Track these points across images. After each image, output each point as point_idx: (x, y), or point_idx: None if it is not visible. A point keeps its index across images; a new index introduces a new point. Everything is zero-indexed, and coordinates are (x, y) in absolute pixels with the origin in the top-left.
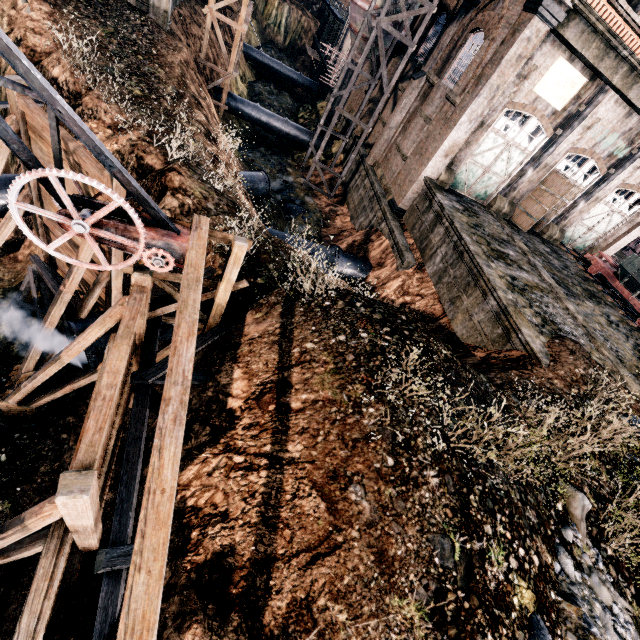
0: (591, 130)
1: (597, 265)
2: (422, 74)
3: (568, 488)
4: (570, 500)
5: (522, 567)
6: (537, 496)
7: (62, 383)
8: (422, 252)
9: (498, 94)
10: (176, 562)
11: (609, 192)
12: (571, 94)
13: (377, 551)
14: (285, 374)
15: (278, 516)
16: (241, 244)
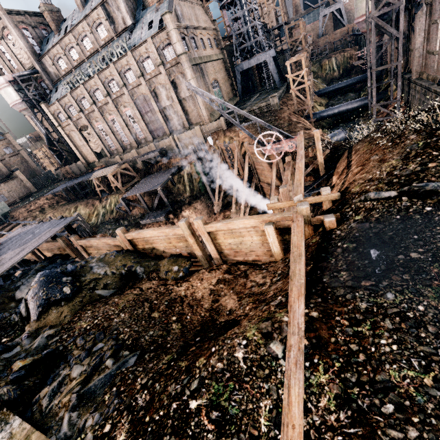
0: None
1: None
2: (420, 6)
3: None
4: None
5: None
6: None
7: None
8: None
9: None
10: None
11: None
12: None
13: (379, 160)
14: (349, 160)
15: (346, 180)
16: (316, 131)
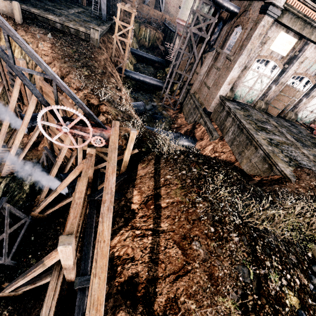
0: (303, 63)
1: None
2: (213, 49)
3: (313, 245)
4: (315, 251)
5: (289, 284)
6: (295, 248)
7: (57, 202)
8: (222, 131)
9: (252, 52)
10: (111, 282)
11: None
12: (290, 47)
13: (209, 273)
14: (157, 191)
15: (158, 258)
16: (134, 132)
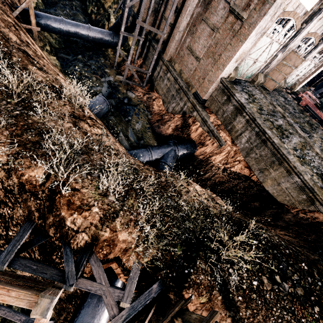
0: (320, 19)
1: (306, 100)
2: None
3: None
4: None
5: None
6: None
7: None
8: (228, 133)
9: (279, 10)
10: None
11: (314, 54)
12: None
13: None
14: None
15: None
16: None
